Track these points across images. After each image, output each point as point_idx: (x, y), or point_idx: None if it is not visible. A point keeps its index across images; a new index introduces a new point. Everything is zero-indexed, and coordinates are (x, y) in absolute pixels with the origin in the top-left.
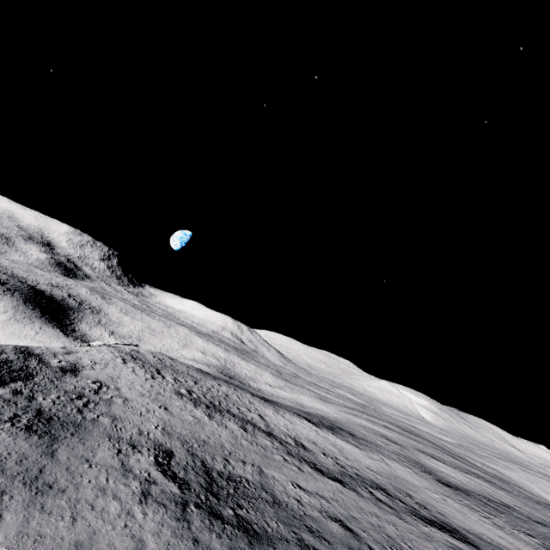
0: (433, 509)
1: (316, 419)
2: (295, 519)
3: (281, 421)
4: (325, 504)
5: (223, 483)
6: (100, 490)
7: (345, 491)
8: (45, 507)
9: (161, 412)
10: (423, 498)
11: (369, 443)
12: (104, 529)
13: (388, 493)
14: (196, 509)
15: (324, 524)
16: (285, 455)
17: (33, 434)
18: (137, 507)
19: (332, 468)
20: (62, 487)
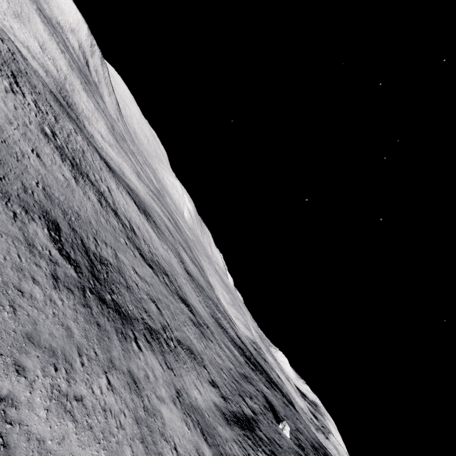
0: (183, 290)
1: (137, 201)
2: (138, 302)
3: (121, 199)
4: (148, 289)
5: (99, 266)
6: (18, 270)
7: (154, 277)
8: None
9: (36, 160)
10: (180, 282)
11: (162, 233)
12: (41, 319)
13: (169, 278)
14: (91, 294)
15: (149, 305)
16: (126, 238)
17: None
18: (55, 293)
19: (148, 255)
20: None
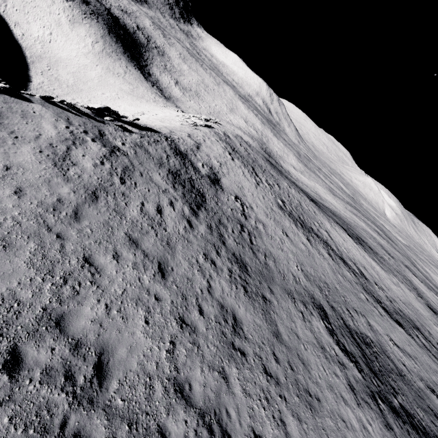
0: None
1: (346, 228)
2: (420, 399)
3: (338, 238)
4: (416, 367)
5: (367, 351)
6: (331, 389)
7: (411, 341)
8: (328, 434)
9: (287, 240)
10: (435, 334)
11: (382, 259)
12: None
13: (423, 334)
14: (382, 404)
15: (432, 400)
16: (363, 291)
17: (253, 300)
18: (361, 413)
19: (388, 305)
20: (314, 393)
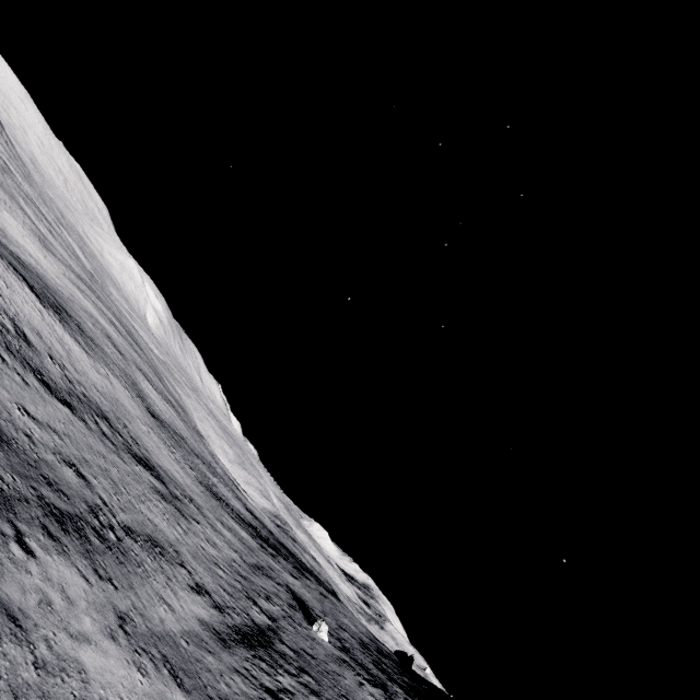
0: (142, 444)
1: (38, 285)
2: (31, 467)
3: None
4: (58, 443)
5: None
6: None
7: (75, 422)
8: None
9: None
10: (136, 430)
11: (98, 346)
12: None
13: (111, 424)
14: None
15: (60, 472)
16: (4, 351)
17: None
18: None
19: (60, 383)
20: None
